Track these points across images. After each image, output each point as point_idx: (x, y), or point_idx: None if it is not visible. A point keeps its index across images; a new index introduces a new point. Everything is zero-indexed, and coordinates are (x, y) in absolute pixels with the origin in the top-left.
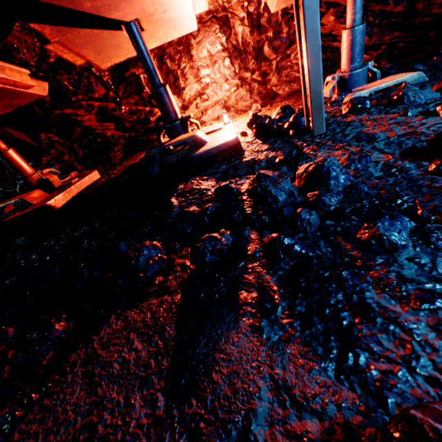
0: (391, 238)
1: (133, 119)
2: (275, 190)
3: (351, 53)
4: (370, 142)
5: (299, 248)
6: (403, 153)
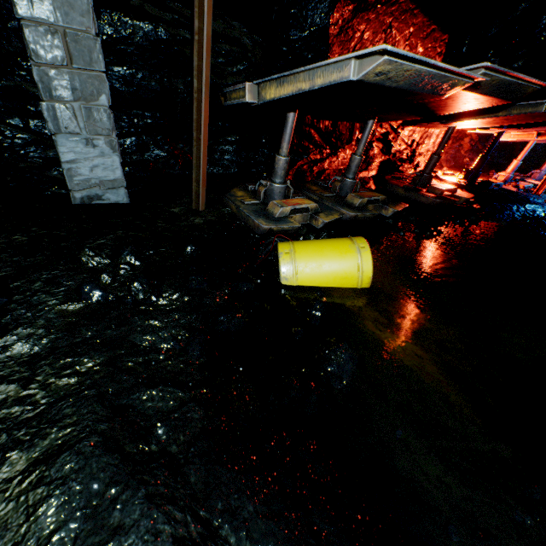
0: None
1: (397, 149)
2: None
3: (515, 169)
4: None
5: None
6: None
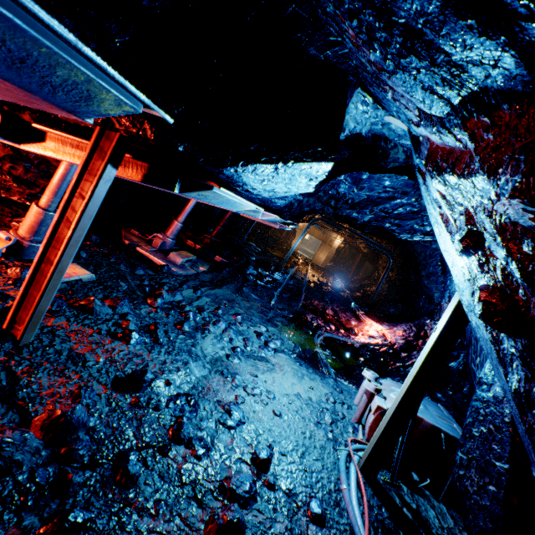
0: (137, 473)
1: None
2: (23, 455)
3: (39, 228)
4: (86, 367)
5: (85, 517)
6: (114, 384)
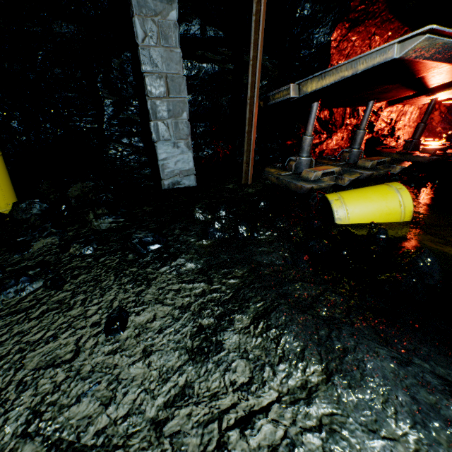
0: None
1: (378, 127)
2: None
3: None
4: None
5: None
6: None
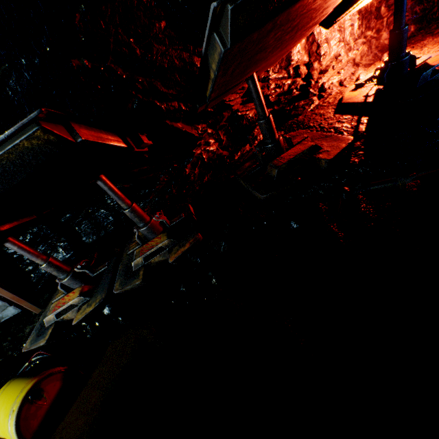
0: None
1: (277, 93)
2: None
3: None
4: None
5: None
6: None
